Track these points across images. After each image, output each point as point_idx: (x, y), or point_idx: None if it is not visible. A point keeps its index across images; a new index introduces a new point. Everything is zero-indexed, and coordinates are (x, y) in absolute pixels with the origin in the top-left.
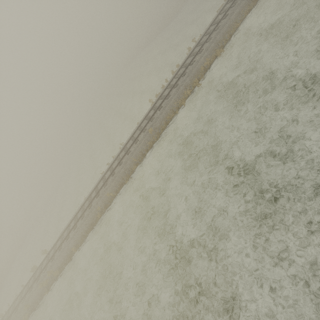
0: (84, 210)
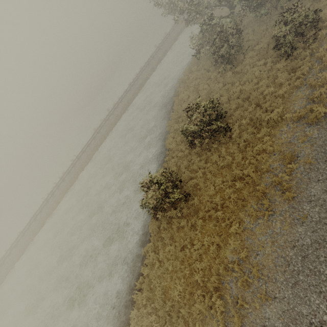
0: None
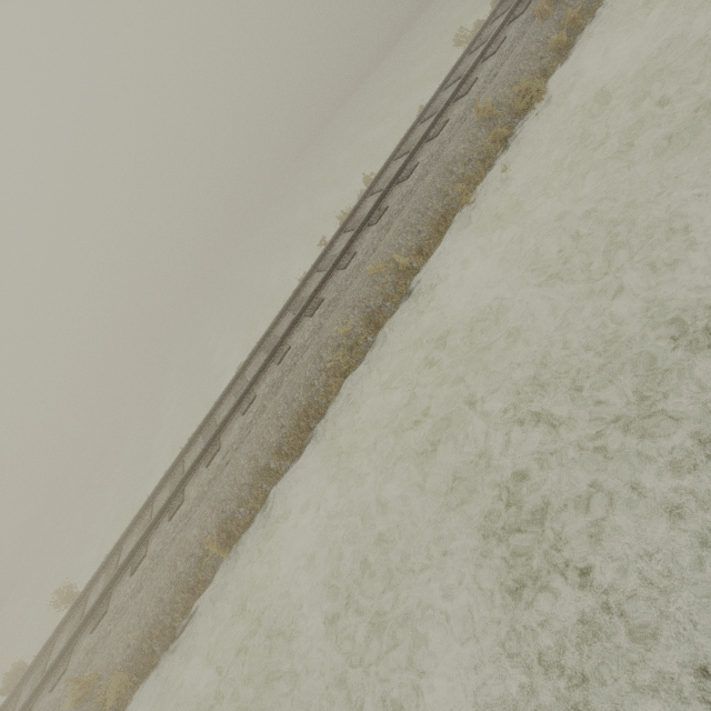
0: (255, 372)
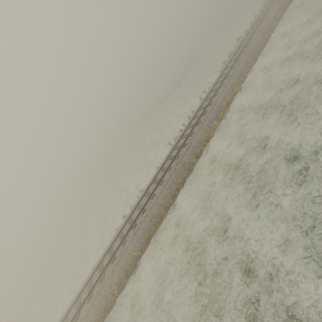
0: (93, 284)
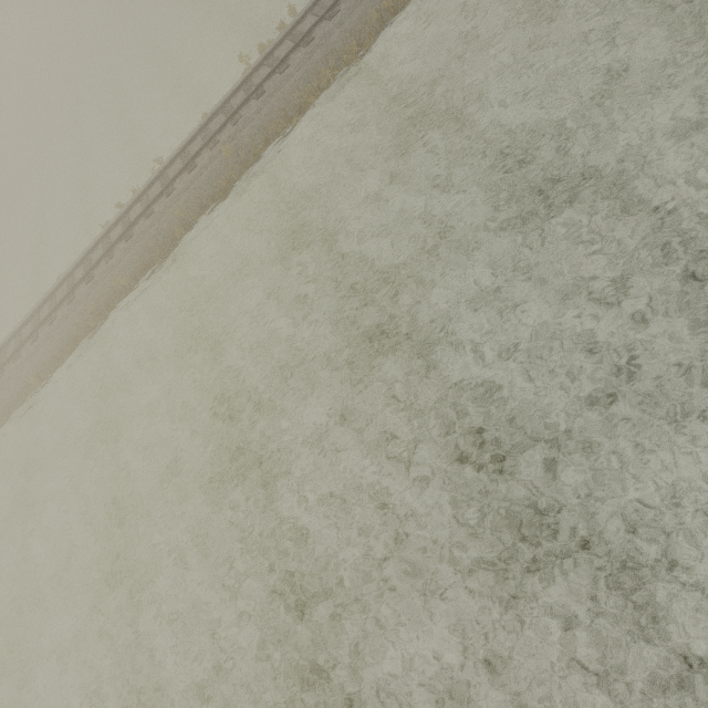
0: (56, 305)
